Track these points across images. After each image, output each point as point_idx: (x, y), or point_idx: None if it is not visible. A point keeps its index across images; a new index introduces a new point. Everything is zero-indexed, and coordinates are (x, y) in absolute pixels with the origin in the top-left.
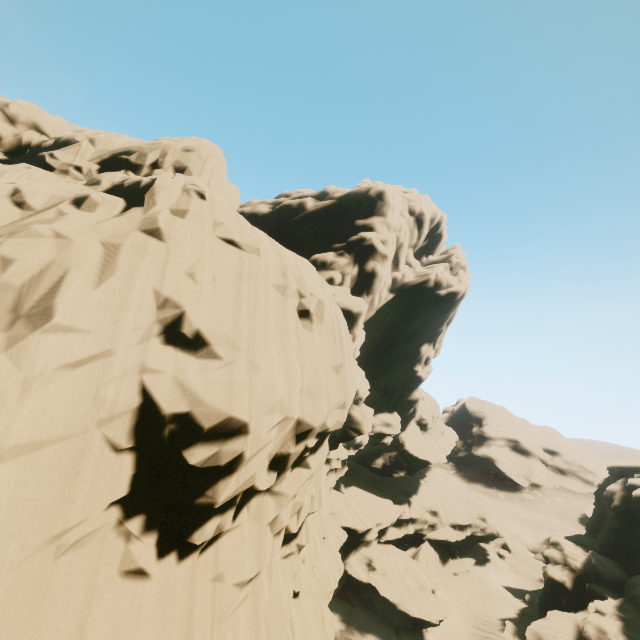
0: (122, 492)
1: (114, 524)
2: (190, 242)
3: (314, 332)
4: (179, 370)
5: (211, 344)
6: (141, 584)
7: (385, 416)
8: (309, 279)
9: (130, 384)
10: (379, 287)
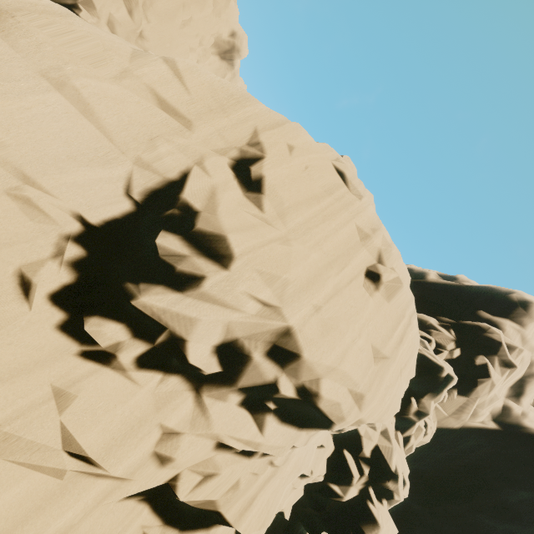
0: (95, 217)
1: (64, 233)
2: (308, 139)
3: (373, 298)
4: (223, 186)
5: (264, 194)
6: (14, 297)
7: None
8: (398, 265)
9: (181, 160)
10: (480, 396)
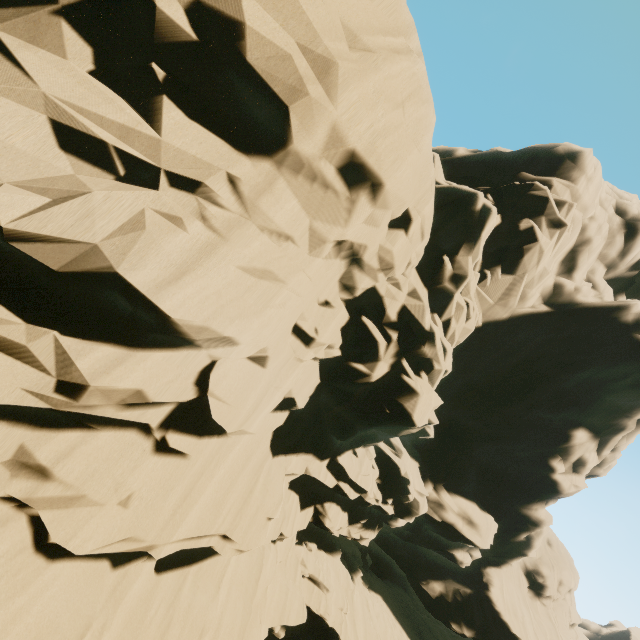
0: None
1: None
2: None
3: None
4: None
5: None
6: None
7: (470, 506)
8: None
9: None
10: (527, 271)
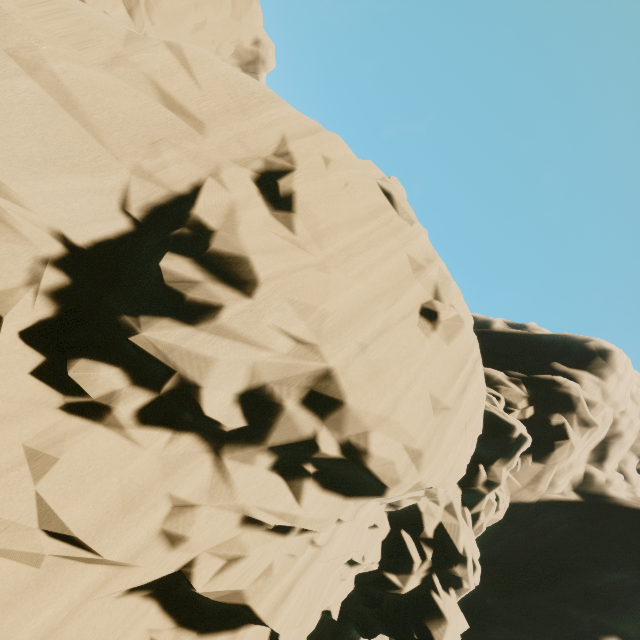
0: (82, 236)
1: (41, 256)
2: (347, 152)
3: (430, 339)
4: (244, 203)
5: (295, 213)
6: None
7: None
8: (458, 303)
9: (192, 171)
10: (558, 462)
